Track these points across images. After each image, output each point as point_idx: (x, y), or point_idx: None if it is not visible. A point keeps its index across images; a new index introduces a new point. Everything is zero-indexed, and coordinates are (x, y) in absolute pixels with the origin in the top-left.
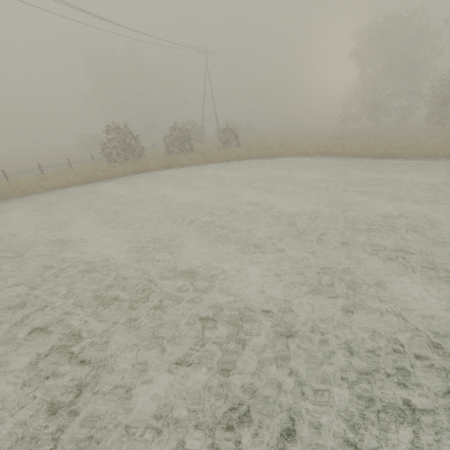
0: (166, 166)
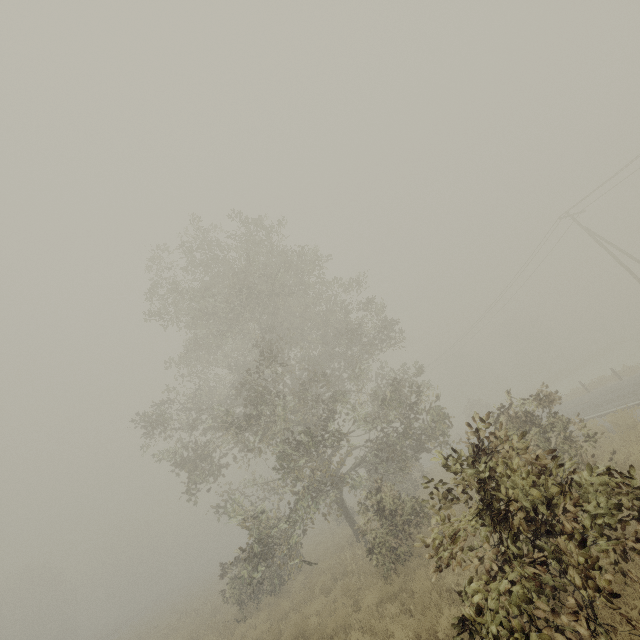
0: None
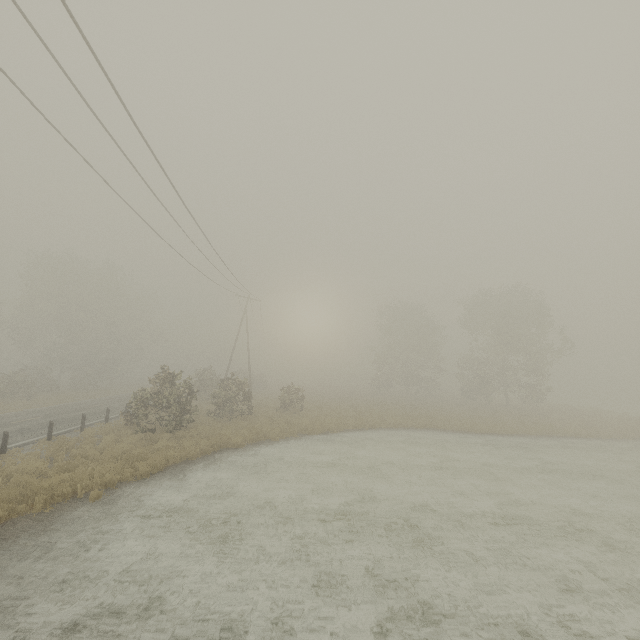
0: (254, 439)
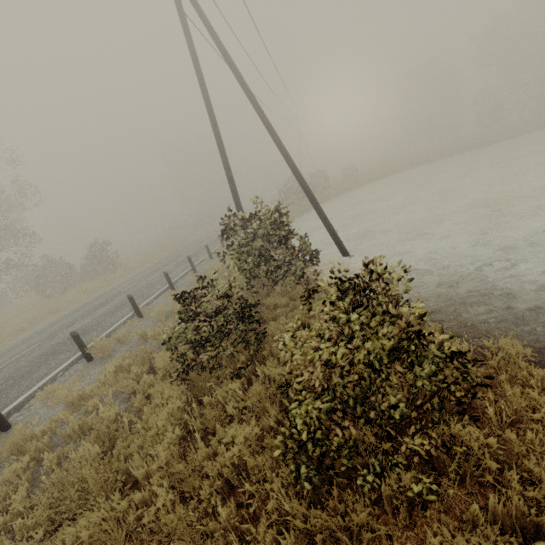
0: (340, 193)
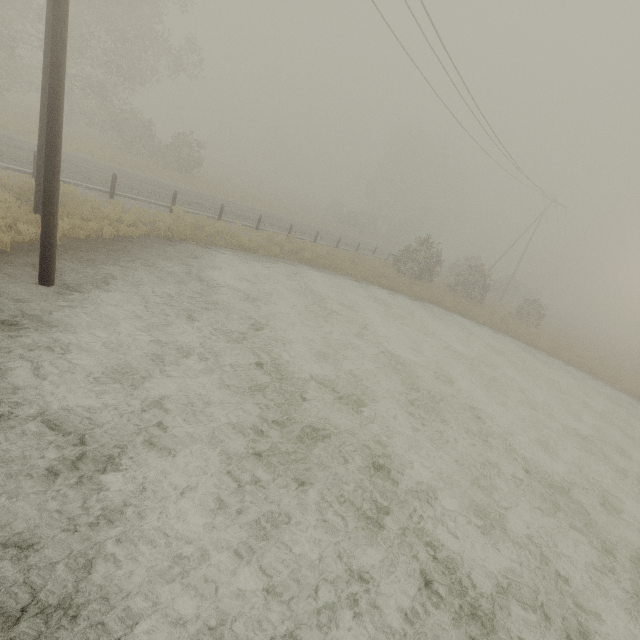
0: (462, 312)
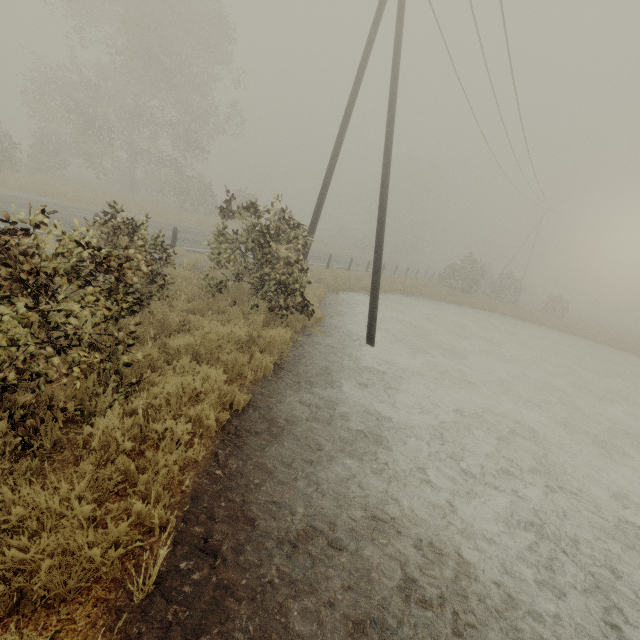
0: (514, 315)
